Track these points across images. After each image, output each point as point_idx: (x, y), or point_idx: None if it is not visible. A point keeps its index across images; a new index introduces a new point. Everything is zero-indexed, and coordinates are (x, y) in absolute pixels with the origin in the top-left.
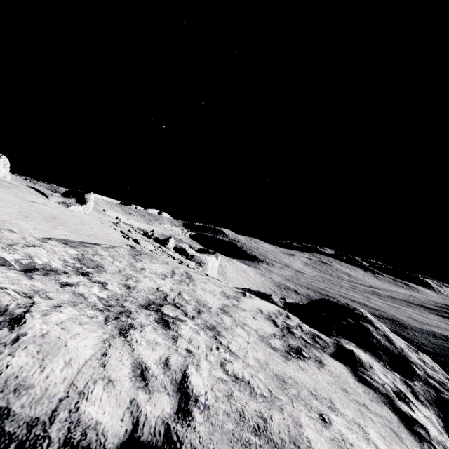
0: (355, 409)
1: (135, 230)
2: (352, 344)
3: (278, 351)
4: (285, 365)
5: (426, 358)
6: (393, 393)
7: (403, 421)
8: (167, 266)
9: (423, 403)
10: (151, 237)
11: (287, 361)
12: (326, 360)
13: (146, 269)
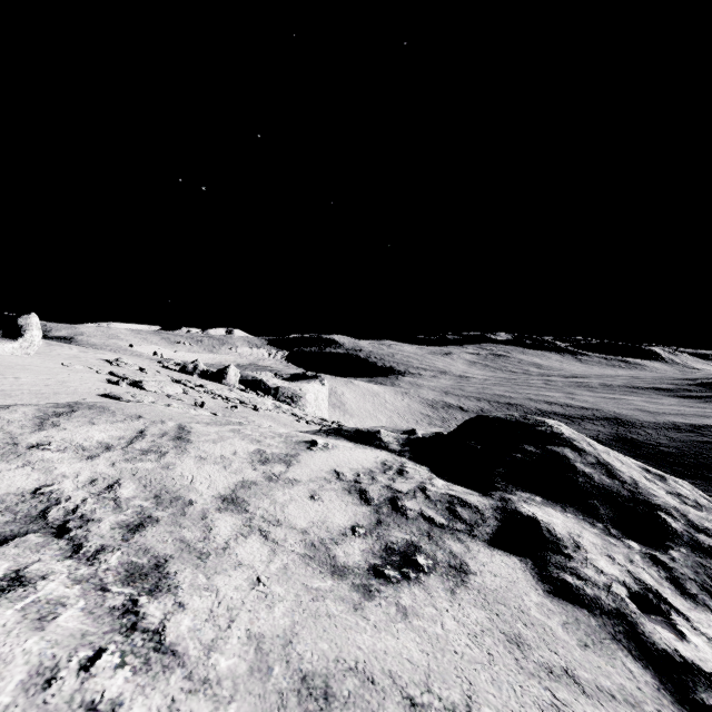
0: (541, 705)
1: (164, 366)
2: (536, 500)
3: (349, 575)
4: (352, 620)
5: (682, 486)
6: (631, 597)
7: (667, 683)
8: (130, 425)
9: (697, 599)
10: (194, 372)
11: (367, 602)
12: (476, 560)
13: (53, 442)
